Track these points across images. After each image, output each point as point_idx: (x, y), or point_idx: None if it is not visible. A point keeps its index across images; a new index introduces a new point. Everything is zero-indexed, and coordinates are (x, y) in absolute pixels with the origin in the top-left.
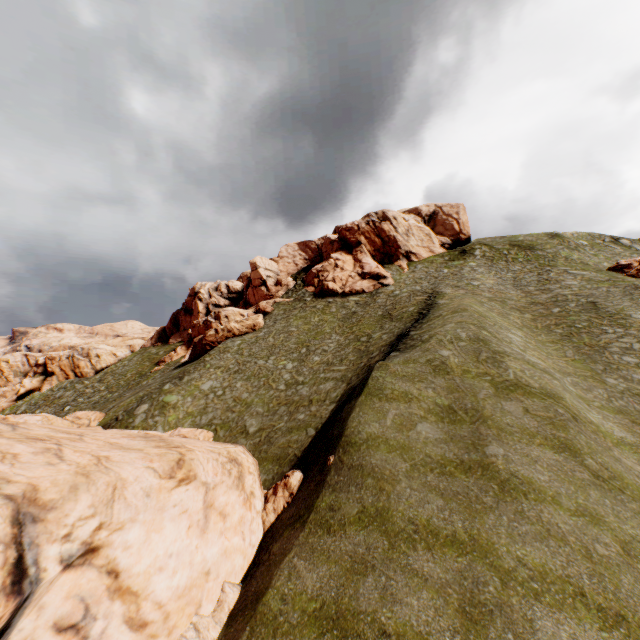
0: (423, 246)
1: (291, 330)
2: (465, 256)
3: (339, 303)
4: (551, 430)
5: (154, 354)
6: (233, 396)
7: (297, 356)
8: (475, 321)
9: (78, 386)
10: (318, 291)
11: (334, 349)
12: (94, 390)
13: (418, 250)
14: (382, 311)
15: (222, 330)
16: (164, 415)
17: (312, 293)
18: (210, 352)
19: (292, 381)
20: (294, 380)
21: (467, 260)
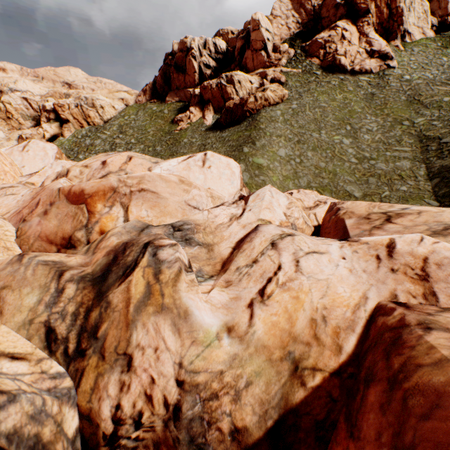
0: (418, 26)
1: (322, 106)
2: None
3: (352, 82)
4: None
5: (158, 111)
6: (312, 164)
7: (346, 133)
8: None
9: (102, 136)
10: (327, 65)
11: (379, 130)
12: (125, 142)
13: (413, 30)
14: (405, 96)
15: (260, 98)
16: (266, 176)
17: (319, 67)
18: (259, 120)
19: (360, 156)
20: (361, 155)
21: None
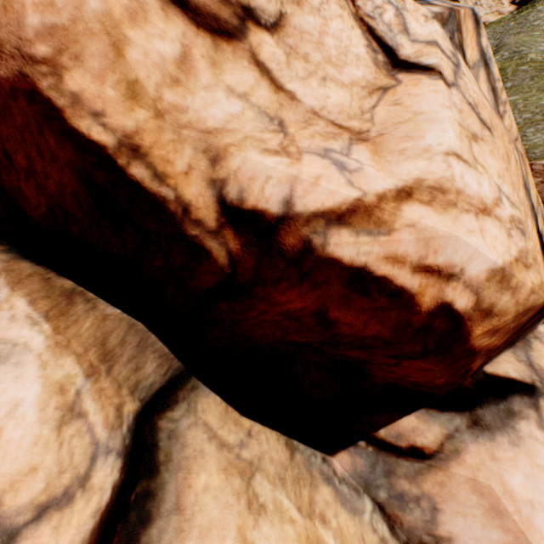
0: (491, 12)
1: None
2: (534, 3)
3: None
4: (538, 68)
5: None
6: None
7: None
8: (517, 44)
9: None
10: None
11: None
12: None
13: (486, 18)
14: None
15: None
16: None
17: None
18: None
19: None
20: None
21: (535, 6)
